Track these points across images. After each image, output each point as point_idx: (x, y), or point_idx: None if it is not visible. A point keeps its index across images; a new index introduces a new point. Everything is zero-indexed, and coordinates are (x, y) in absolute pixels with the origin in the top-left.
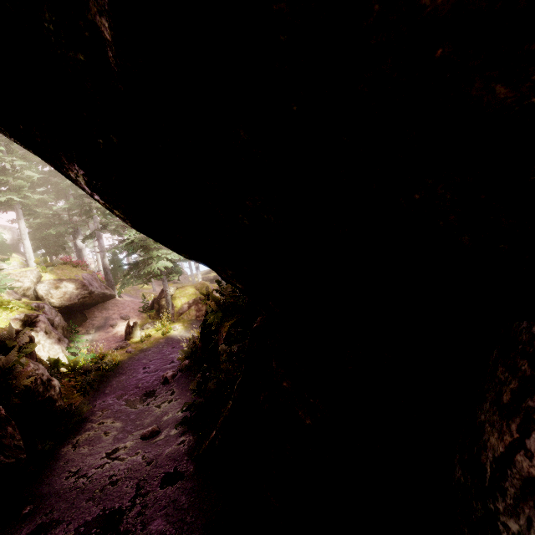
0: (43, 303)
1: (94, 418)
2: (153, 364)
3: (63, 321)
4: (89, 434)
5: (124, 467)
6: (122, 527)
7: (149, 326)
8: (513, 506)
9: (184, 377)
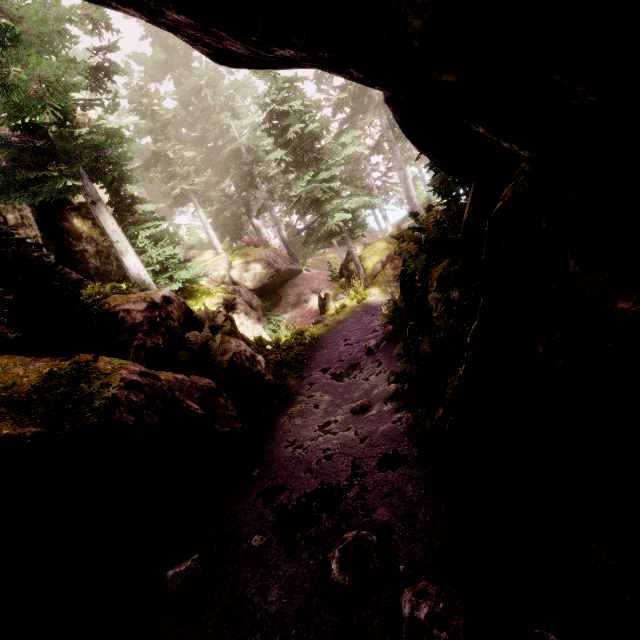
0: (239, 287)
1: (303, 391)
2: (353, 336)
3: (260, 303)
4: (300, 406)
5: (336, 442)
6: (341, 507)
7: (342, 296)
8: None
9: (390, 346)
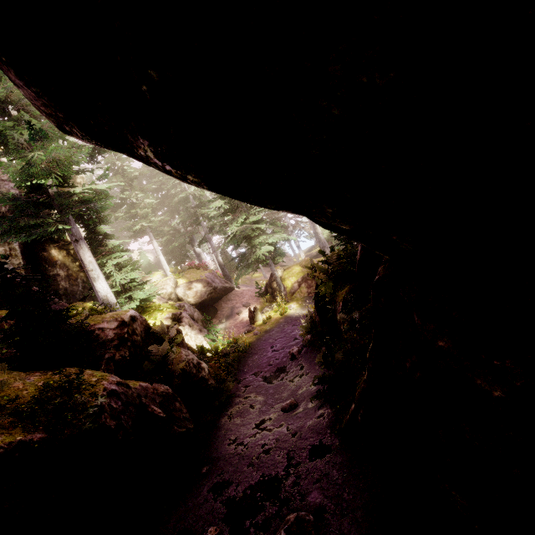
0: (183, 303)
1: (239, 393)
2: (278, 343)
3: (200, 315)
4: (238, 407)
5: (272, 437)
6: (282, 494)
7: (267, 309)
8: None
9: (309, 352)
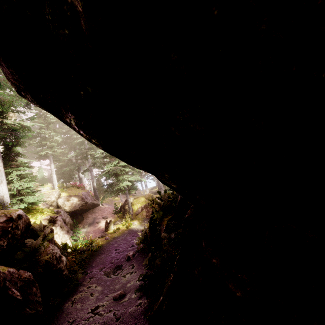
0: (60, 210)
1: (85, 283)
2: (121, 247)
3: (70, 220)
4: (81, 294)
5: (101, 321)
6: None
7: (118, 222)
8: None
9: (140, 256)
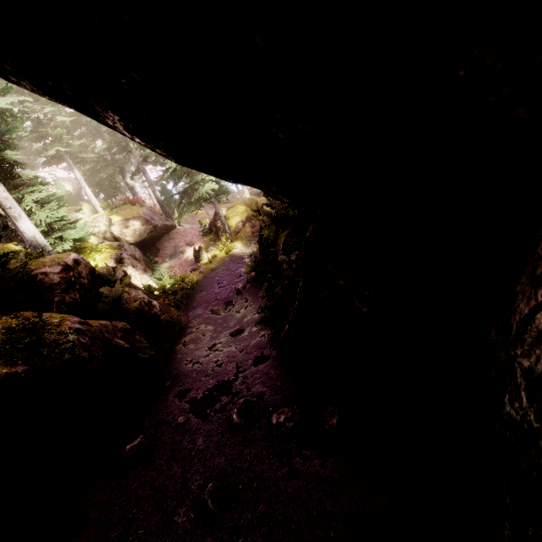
0: (122, 243)
1: (191, 325)
2: (224, 280)
3: (141, 255)
4: (191, 336)
5: (223, 355)
6: (233, 390)
7: (212, 248)
8: (528, 350)
9: (253, 287)
